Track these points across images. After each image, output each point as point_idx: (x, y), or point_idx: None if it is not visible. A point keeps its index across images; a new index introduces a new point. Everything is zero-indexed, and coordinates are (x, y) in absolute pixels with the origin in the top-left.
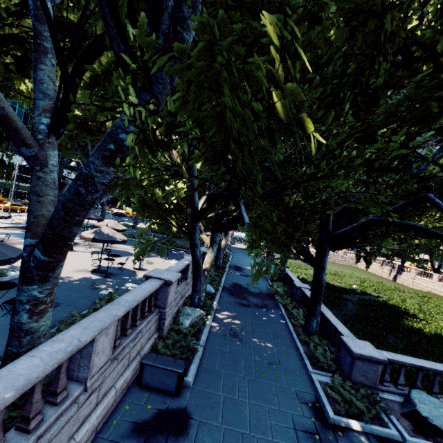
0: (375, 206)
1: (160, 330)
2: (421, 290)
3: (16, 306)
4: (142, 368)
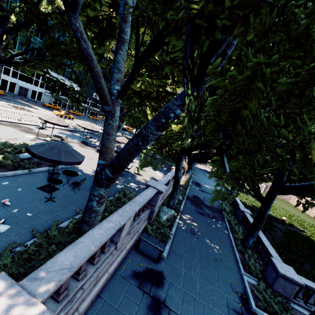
0: None
1: (150, 219)
2: None
3: (91, 197)
4: (140, 241)
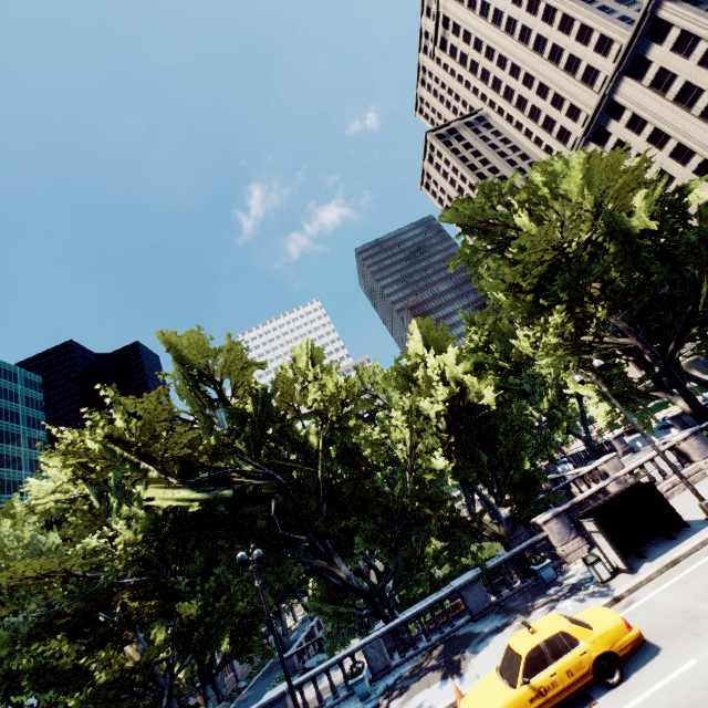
0: None
1: None
2: None
3: None
4: None
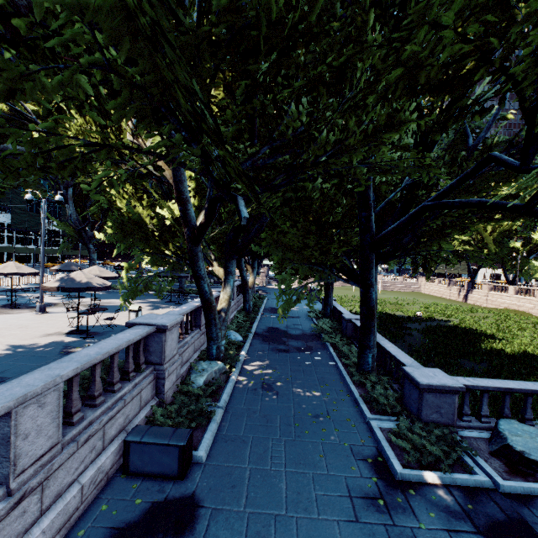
0: (422, 170)
1: (160, 394)
2: (497, 307)
3: None
4: (127, 448)
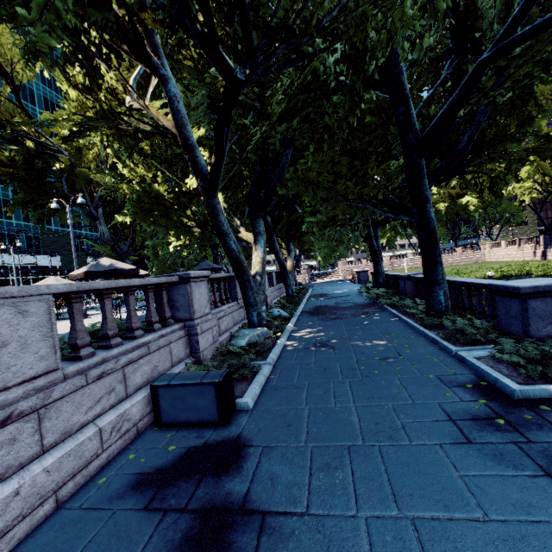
0: None
1: (196, 353)
2: None
3: None
4: (155, 395)
